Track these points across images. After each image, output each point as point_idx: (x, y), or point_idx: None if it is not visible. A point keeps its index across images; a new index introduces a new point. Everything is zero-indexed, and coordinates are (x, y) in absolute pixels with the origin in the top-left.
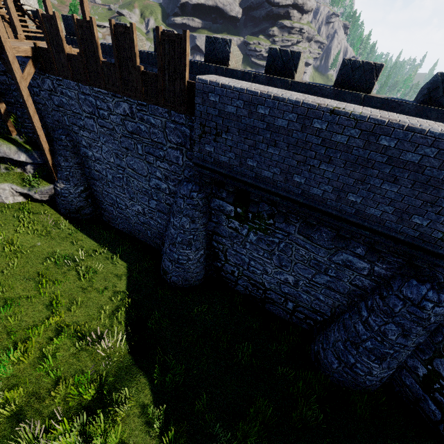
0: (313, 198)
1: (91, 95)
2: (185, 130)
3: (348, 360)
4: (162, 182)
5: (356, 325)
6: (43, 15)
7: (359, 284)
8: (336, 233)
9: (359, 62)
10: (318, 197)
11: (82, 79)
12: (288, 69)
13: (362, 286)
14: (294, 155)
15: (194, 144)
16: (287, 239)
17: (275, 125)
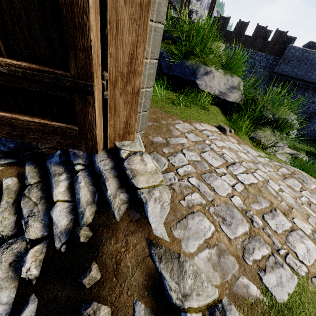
0: (313, 80)
1: (228, 48)
2: (270, 61)
3: (314, 129)
4: (246, 82)
5: (315, 119)
6: (222, 16)
7: (315, 108)
8: (313, 92)
9: (314, 42)
10: (315, 79)
11: (227, 41)
12: (290, 43)
13: (315, 109)
14: (312, 67)
15: (277, 65)
16: (295, 97)
17: (310, 59)
